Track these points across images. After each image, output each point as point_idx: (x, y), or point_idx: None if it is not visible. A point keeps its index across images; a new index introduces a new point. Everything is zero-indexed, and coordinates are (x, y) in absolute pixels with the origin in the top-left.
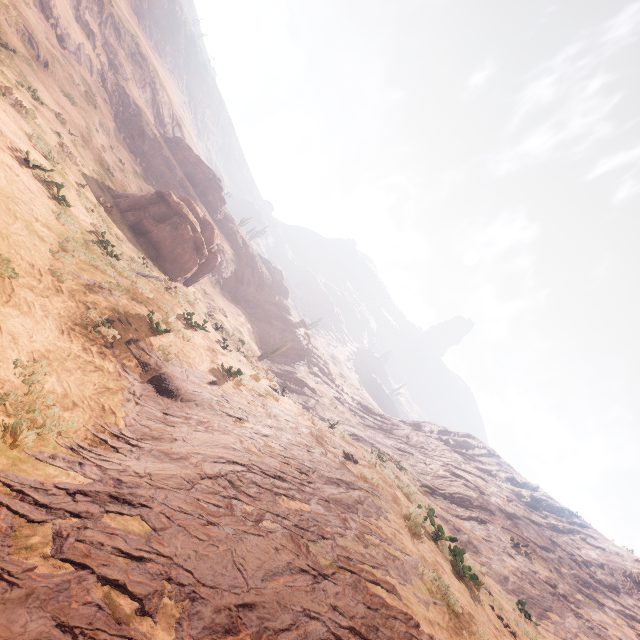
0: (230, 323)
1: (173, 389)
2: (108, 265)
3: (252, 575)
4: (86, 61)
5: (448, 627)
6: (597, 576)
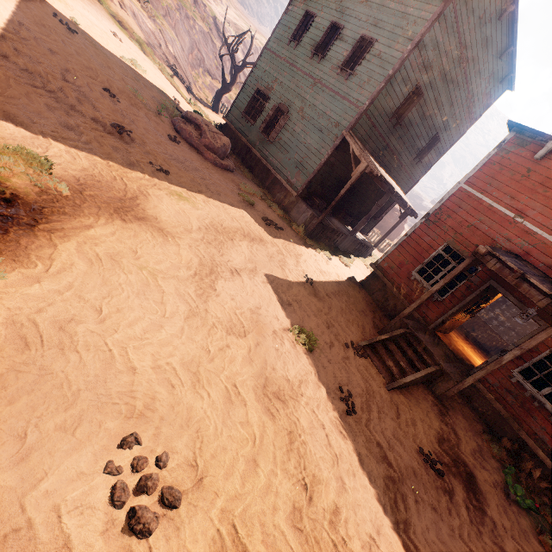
0: None
1: None
2: None
3: None
4: None
5: None
6: None
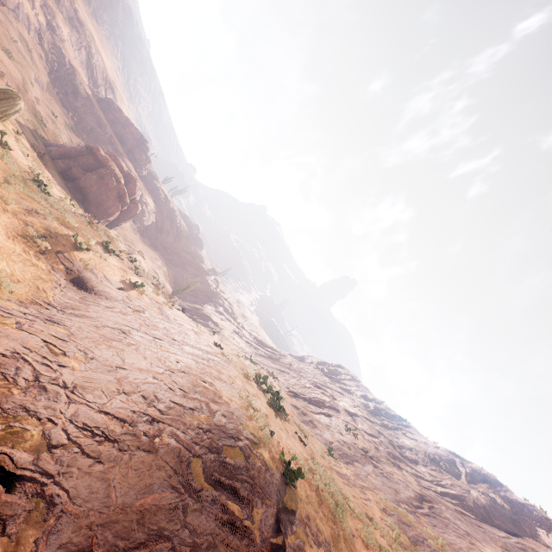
0: (148, 265)
1: (90, 287)
2: (42, 199)
3: (128, 361)
4: (24, 19)
5: (242, 406)
6: (405, 454)
